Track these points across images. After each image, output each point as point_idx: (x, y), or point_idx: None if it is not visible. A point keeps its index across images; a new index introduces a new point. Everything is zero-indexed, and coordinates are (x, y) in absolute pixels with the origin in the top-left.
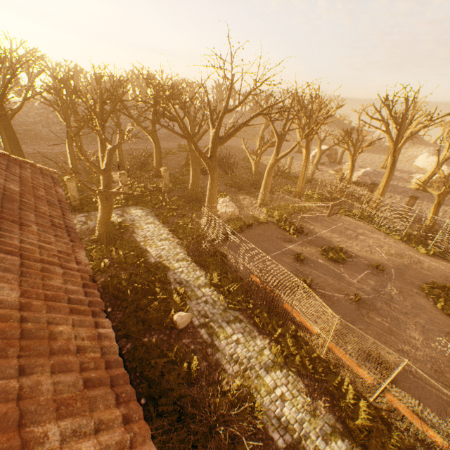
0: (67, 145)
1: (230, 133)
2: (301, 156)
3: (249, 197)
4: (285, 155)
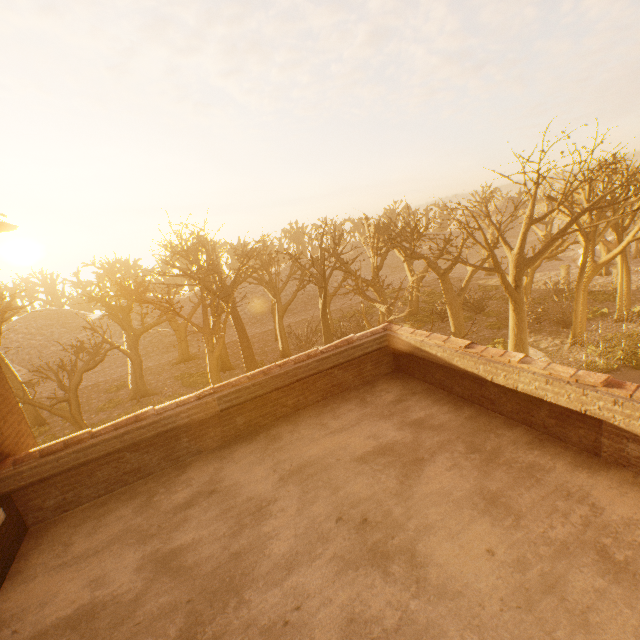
0: (276, 324)
1: (542, 248)
2: (560, 263)
3: (542, 336)
4: (609, 260)
